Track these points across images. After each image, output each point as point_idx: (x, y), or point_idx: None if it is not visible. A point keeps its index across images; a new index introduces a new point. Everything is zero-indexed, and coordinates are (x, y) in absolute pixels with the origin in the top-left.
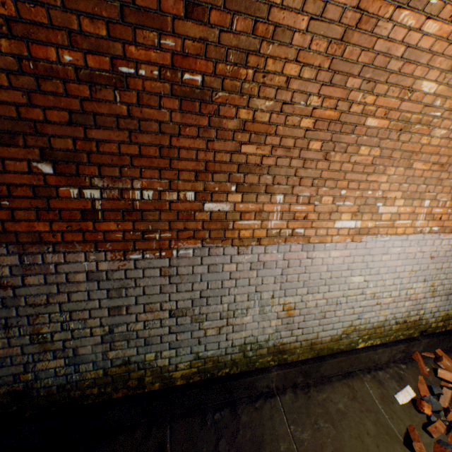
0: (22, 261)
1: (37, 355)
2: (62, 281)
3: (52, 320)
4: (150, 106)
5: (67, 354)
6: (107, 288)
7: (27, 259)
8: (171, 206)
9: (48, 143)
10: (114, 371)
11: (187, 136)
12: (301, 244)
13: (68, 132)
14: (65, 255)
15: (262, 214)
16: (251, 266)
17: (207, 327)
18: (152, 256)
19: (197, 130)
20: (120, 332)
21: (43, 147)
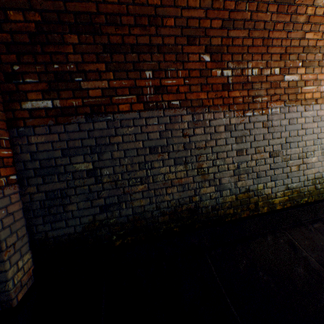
0: (192, 119)
1: (200, 183)
2: (212, 132)
3: (207, 159)
4: (261, 11)
5: (215, 183)
6: (235, 136)
7: (195, 117)
8: (266, 79)
9: (209, 41)
10: (240, 197)
11: (277, 30)
12: None
13: (219, 34)
14: (213, 114)
15: (316, 81)
16: (312, 120)
17: (291, 165)
18: (257, 113)
19: (282, 25)
20: (242, 168)
21: (206, 45)
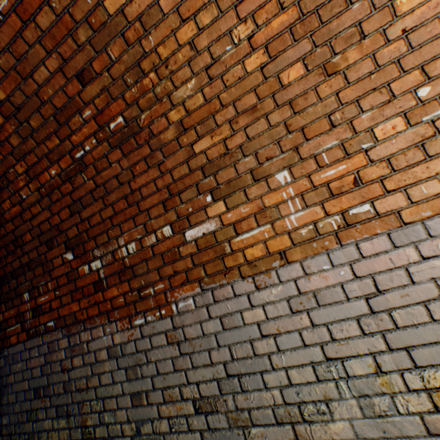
0: (70, 343)
1: None
2: (93, 360)
3: (92, 409)
4: (105, 168)
5: None
6: (125, 366)
7: (72, 340)
8: (154, 251)
9: (67, 236)
10: None
11: (140, 174)
12: (383, 234)
13: (73, 222)
14: (91, 331)
15: (266, 213)
16: (290, 306)
17: (259, 439)
18: (153, 317)
19: (145, 162)
20: (147, 433)
21: (65, 241)
